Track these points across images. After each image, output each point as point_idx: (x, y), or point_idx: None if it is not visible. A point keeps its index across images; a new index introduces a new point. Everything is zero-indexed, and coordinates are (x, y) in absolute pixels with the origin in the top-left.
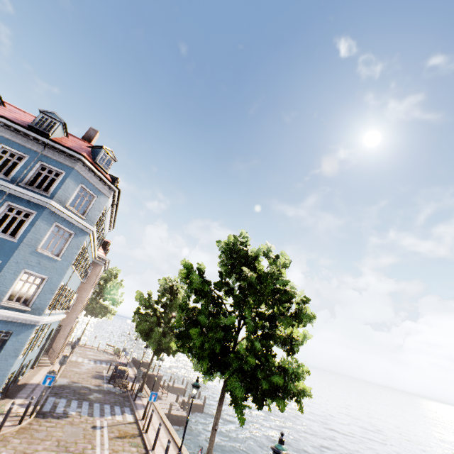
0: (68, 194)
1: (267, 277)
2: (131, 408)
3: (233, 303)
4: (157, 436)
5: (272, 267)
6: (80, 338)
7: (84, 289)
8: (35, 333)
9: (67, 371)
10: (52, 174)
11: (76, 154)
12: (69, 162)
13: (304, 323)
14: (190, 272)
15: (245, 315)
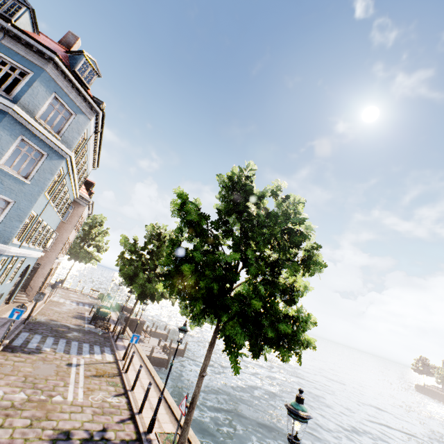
0: (37, 102)
1: (277, 216)
2: (112, 349)
3: (232, 245)
4: (137, 377)
5: (284, 204)
6: (62, 280)
7: (64, 229)
8: (3, 265)
9: (46, 309)
10: (15, 73)
11: (47, 51)
12: (38, 61)
13: (311, 272)
14: (184, 203)
15: (249, 255)
